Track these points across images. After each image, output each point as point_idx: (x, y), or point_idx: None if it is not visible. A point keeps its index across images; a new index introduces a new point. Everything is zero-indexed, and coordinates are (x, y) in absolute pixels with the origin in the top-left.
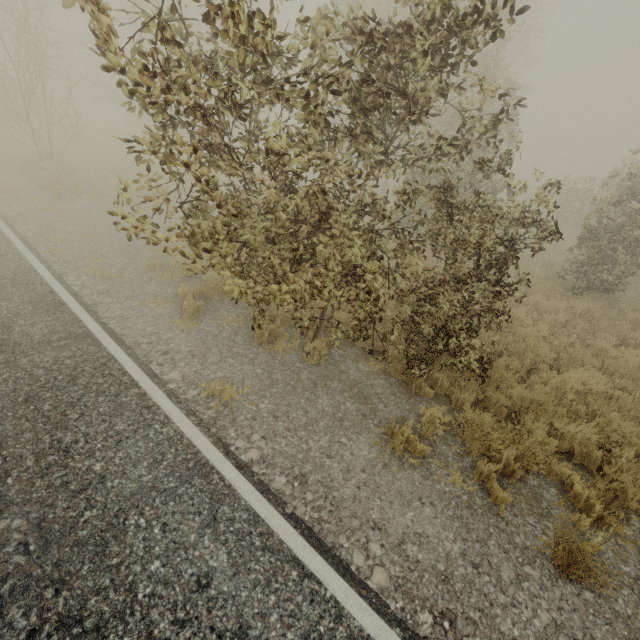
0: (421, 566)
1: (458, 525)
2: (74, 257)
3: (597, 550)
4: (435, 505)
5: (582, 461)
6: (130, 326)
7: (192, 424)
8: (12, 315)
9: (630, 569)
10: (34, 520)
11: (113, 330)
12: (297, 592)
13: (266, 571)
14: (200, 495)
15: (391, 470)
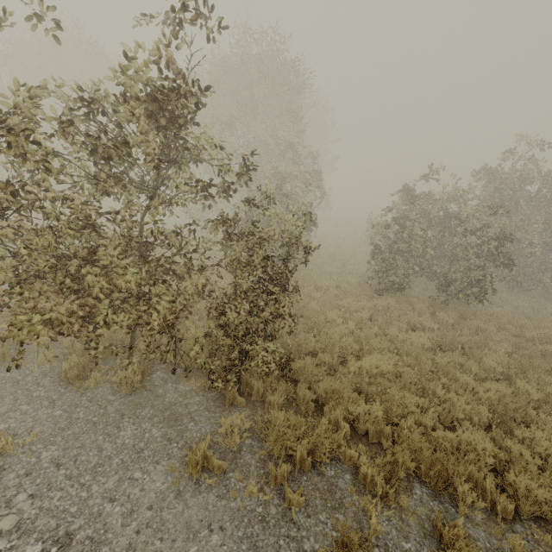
0: None
1: (246, 547)
2: None
3: (381, 532)
4: (225, 529)
5: (379, 439)
6: None
7: None
8: None
9: (411, 544)
10: None
11: None
12: None
13: None
14: None
15: (184, 498)
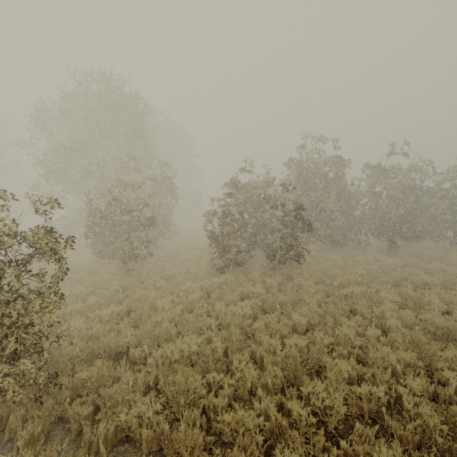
0: None
1: None
2: None
3: None
4: None
5: (160, 444)
6: None
7: None
8: None
9: None
10: None
11: None
12: None
13: None
14: None
15: None
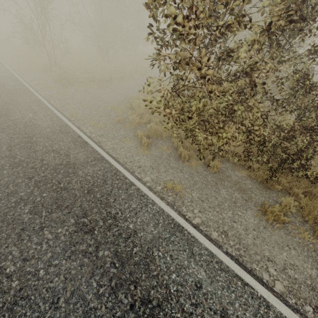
0: (298, 281)
1: (311, 260)
2: (81, 117)
3: None
4: (296, 249)
5: None
6: (119, 153)
7: (165, 204)
8: (67, 149)
9: None
10: (113, 252)
11: (112, 155)
12: (243, 292)
13: (225, 281)
14: (182, 241)
15: (268, 230)
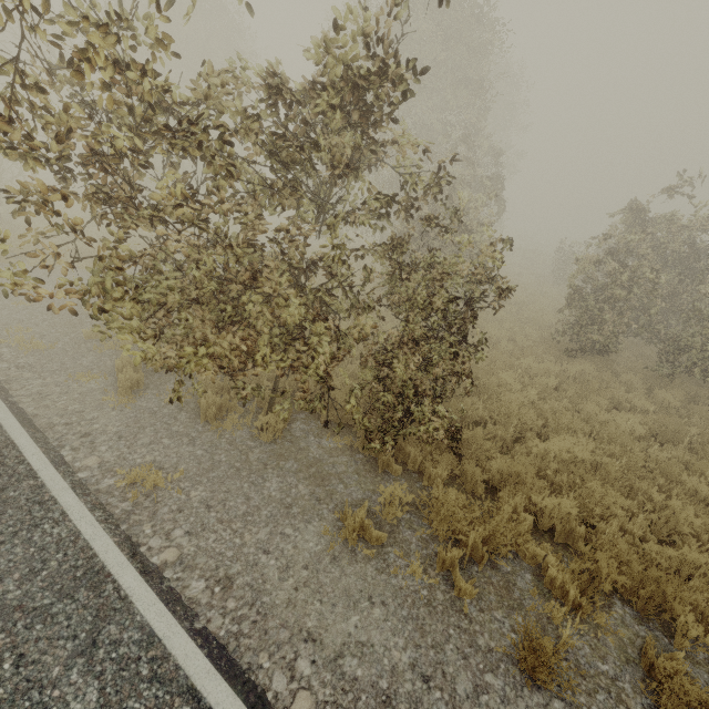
0: (359, 685)
1: (412, 628)
2: None
3: (572, 646)
4: (387, 604)
5: (566, 540)
6: (48, 405)
7: (95, 521)
8: None
9: (608, 667)
10: None
11: (24, 410)
12: None
13: None
14: (82, 612)
15: (340, 564)
